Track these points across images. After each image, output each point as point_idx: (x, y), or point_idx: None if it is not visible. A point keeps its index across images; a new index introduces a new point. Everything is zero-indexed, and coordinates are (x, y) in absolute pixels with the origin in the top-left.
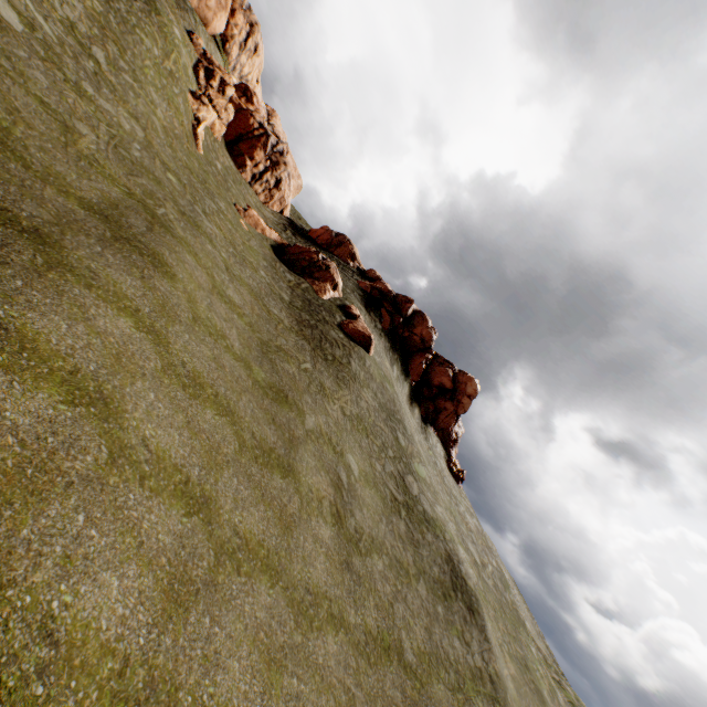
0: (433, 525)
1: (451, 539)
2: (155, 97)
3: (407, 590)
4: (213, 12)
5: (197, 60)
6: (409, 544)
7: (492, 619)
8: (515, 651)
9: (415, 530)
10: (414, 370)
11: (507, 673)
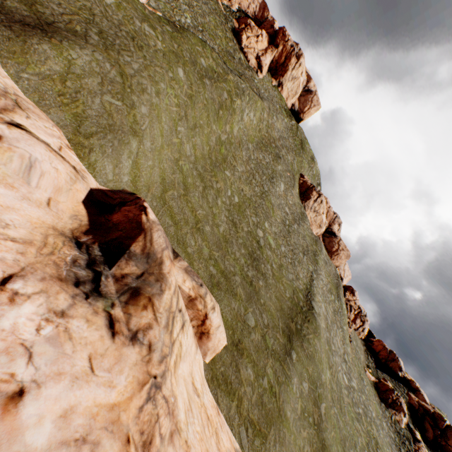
0: None
1: None
2: (348, 350)
3: None
4: (342, 263)
5: (345, 303)
6: None
7: None
8: None
9: None
10: None
11: None
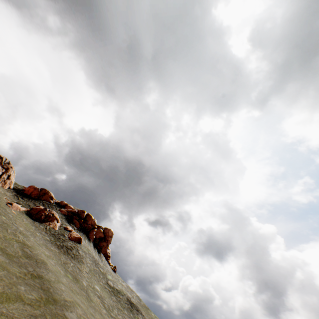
0: (120, 292)
1: (126, 293)
2: None
3: (123, 315)
4: None
5: None
6: (118, 302)
7: None
8: (149, 317)
9: (117, 297)
10: (91, 237)
11: None
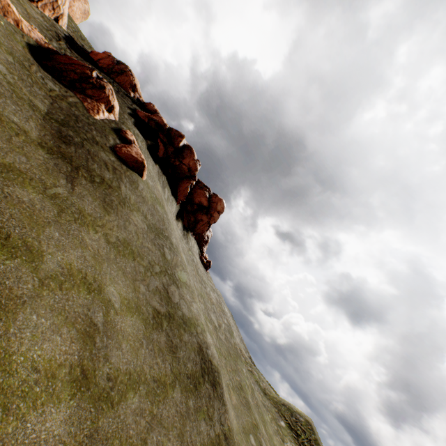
0: (190, 324)
1: (202, 330)
2: None
3: (163, 406)
4: None
5: None
6: (168, 353)
7: (224, 367)
8: (236, 381)
9: (175, 336)
10: (182, 192)
11: (233, 413)
